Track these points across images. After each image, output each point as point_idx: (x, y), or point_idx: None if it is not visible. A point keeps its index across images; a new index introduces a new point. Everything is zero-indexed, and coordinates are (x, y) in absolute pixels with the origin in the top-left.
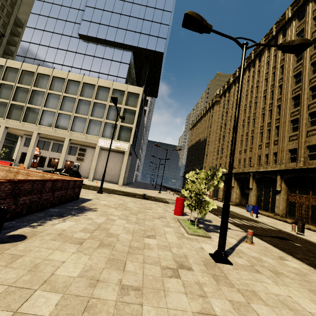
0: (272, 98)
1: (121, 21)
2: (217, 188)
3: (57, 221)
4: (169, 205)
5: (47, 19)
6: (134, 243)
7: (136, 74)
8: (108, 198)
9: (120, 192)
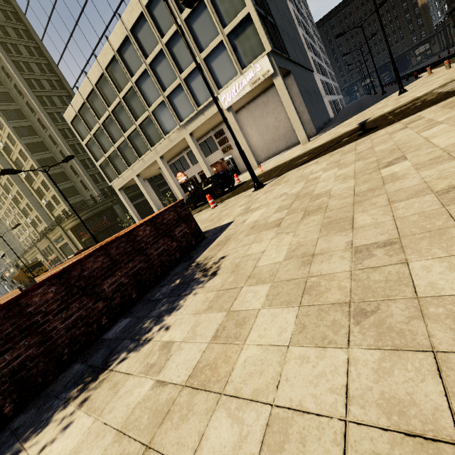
0: None
1: None
2: None
3: (50, 431)
4: None
5: None
6: None
7: None
8: (272, 192)
9: (303, 157)
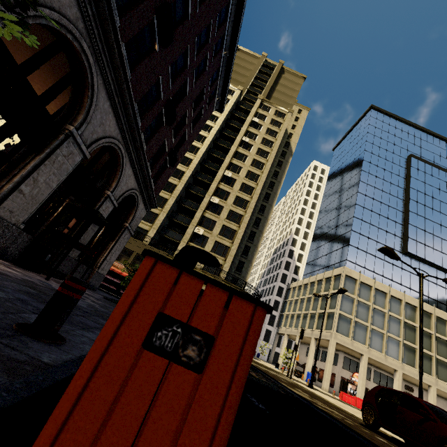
0: None
1: (443, 246)
2: None
3: None
4: None
5: (369, 226)
6: None
7: None
8: None
9: None
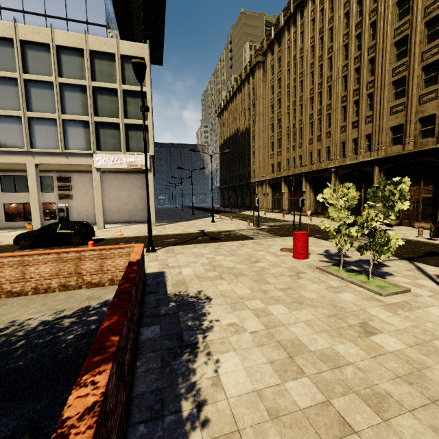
0: (358, 46)
1: None
2: (277, 197)
3: (205, 368)
4: (259, 241)
5: None
6: (389, 364)
7: (118, 18)
8: (177, 258)
9: (169, 238)
